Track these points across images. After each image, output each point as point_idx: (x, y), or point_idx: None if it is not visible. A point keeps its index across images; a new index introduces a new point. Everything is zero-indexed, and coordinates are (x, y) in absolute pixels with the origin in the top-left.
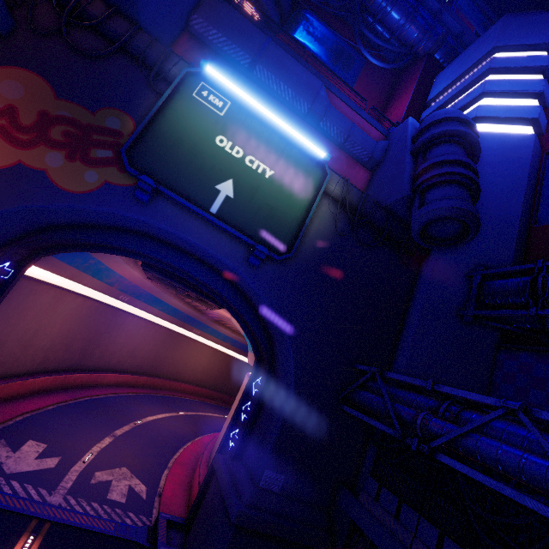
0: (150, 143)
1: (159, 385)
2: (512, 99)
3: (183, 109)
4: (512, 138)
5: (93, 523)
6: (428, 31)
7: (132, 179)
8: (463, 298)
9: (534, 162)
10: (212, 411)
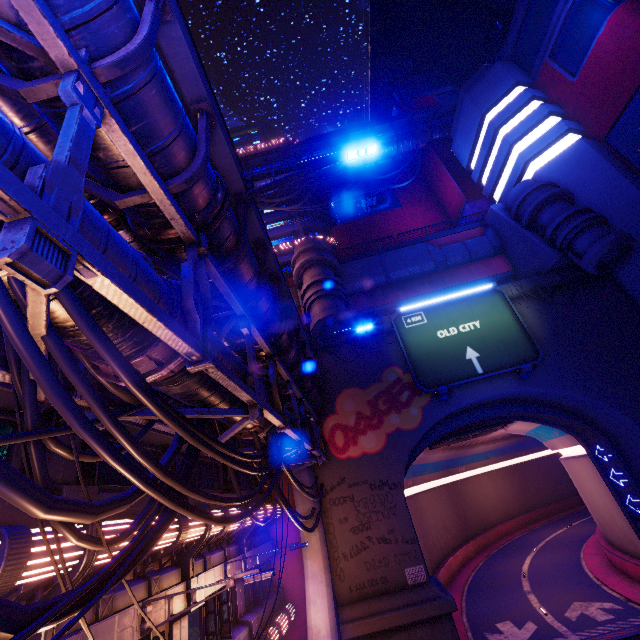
0: (420, 370)
1: (484, 543)
2: (534, 130)
3: (411, 339)
4: (568, 153)
5: (619, 634)
6: (416, 136)
7: (428, 395)
8: None
9: (603, 153)
10: (551, 531)
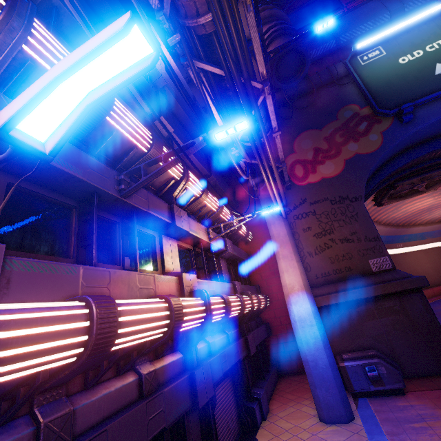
0: (380, 97)
1: None
2: None
3: (368, 73)
4: None
5: None
6: None
7: (388, 121)
8: None
9: None
10: None
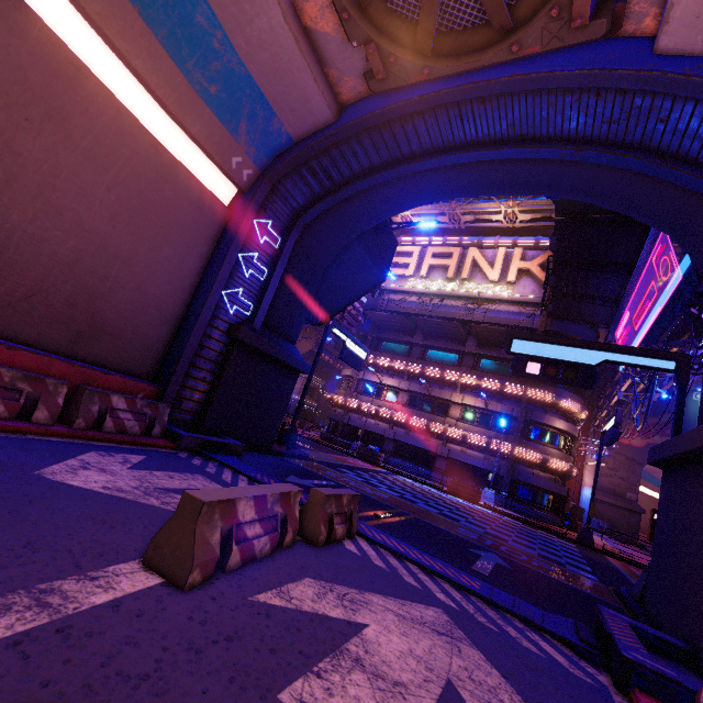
0: (688, 424)
1: None
2: None
3: (692, 406)
4: None
5: None
6: None
7: None
8: None
9: None
10: None
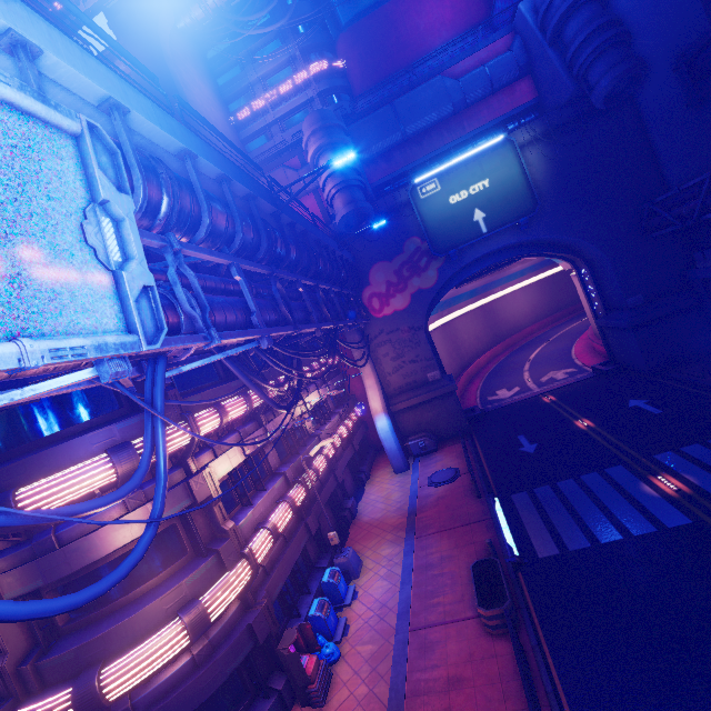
0: (435, 238)
1: (511, 343)
2: None
3: (426, 209)
4: None
5: (564, 384)
6: None
7: (442, 258)
8: (684, 91)
9: None
10: (568, 325)
